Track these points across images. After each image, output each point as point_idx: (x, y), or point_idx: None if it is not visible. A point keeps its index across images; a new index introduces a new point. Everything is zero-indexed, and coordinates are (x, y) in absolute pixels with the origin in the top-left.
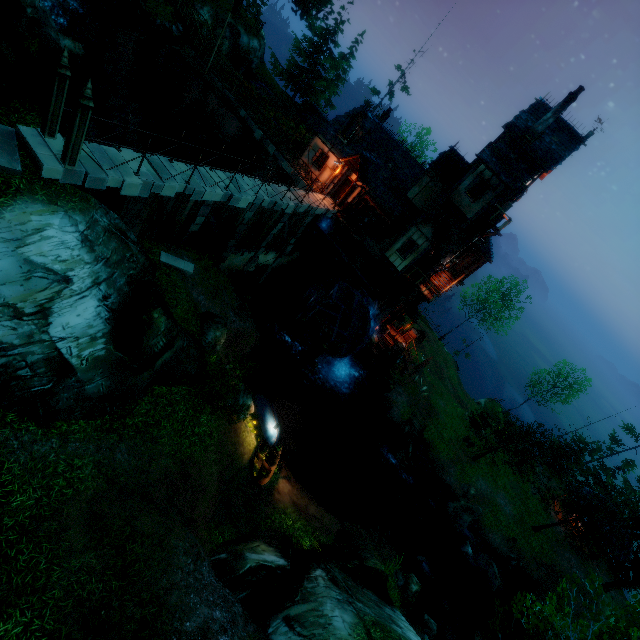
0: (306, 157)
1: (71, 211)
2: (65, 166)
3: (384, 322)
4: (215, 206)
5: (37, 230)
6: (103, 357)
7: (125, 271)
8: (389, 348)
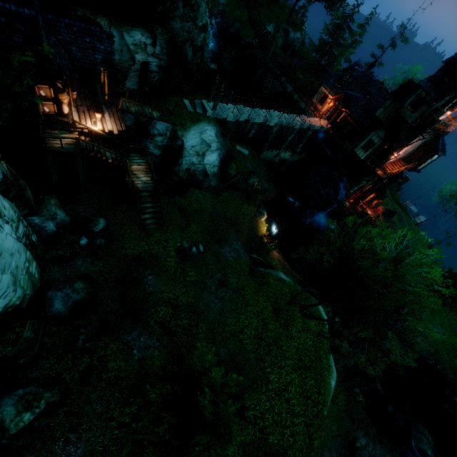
0: (315, 98)
1: (213, 126)
2: (213, 111)
3: (357, 198)
4: (260, 125)
5: (205, 130)
6: (216, 174)
7: (224, 148)
8: (357, 212)
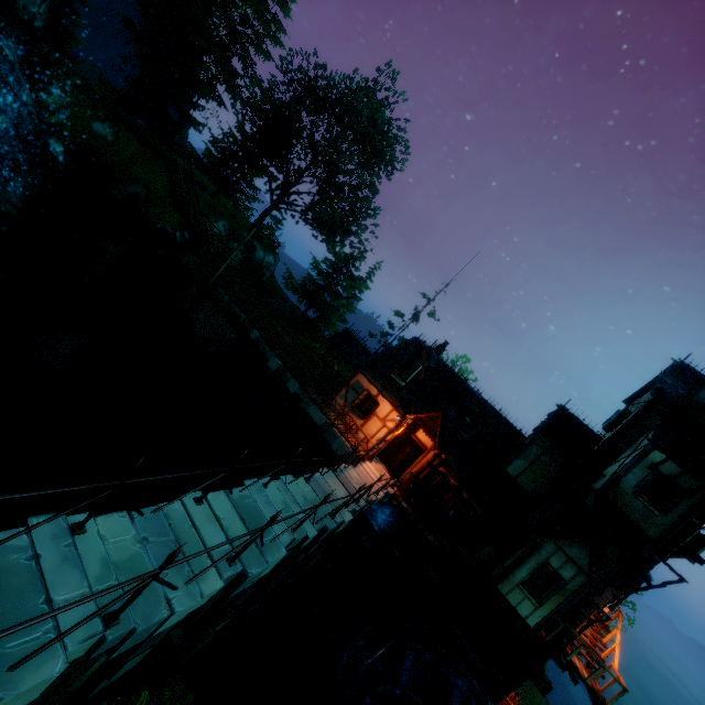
0: (342, 397)
1: None
2: None
3: None
4: None
5: None
6: None
7: None
8: None
